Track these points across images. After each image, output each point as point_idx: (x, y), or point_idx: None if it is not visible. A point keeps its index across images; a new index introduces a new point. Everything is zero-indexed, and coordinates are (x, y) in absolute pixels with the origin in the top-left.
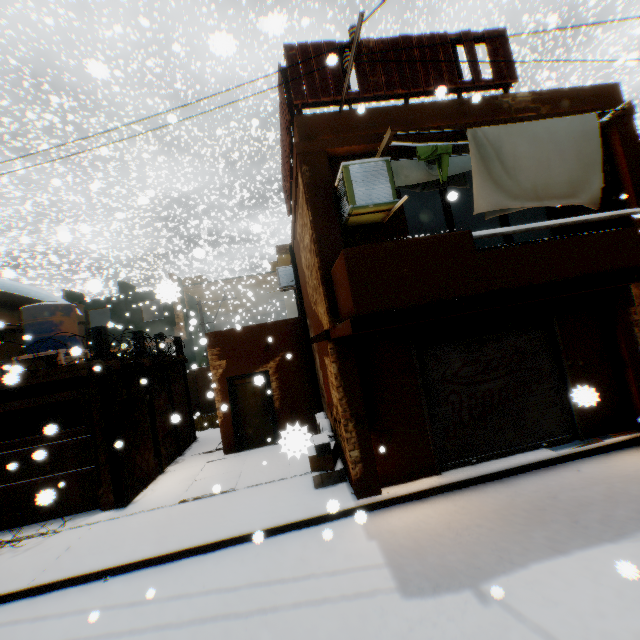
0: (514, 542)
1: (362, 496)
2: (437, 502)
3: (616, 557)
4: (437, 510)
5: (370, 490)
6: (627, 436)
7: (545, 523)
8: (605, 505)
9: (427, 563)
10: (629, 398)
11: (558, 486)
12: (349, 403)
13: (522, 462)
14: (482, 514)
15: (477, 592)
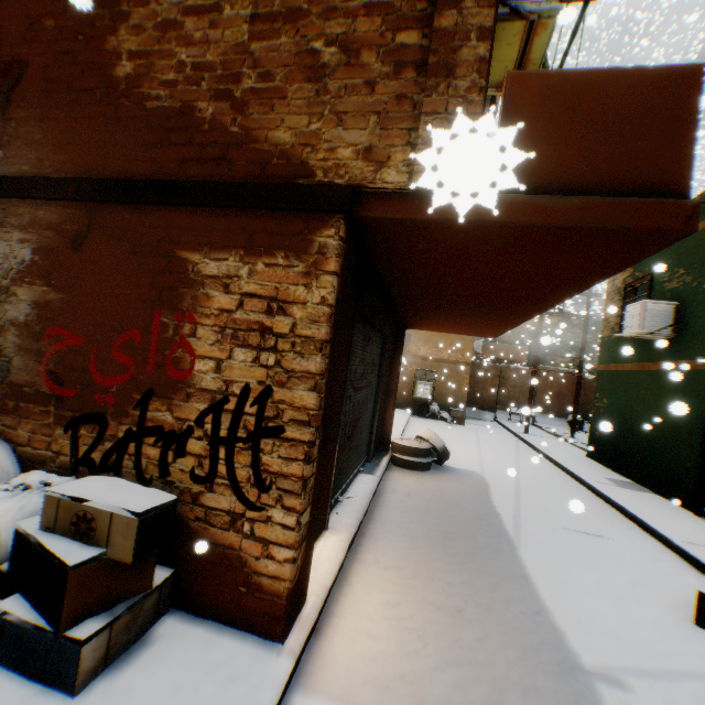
0: (499, 587)
1: (290, 628)
2: (365, 576)
3: (541, 562)
4: (386, 589)
5: (300, 603)
6: (389, 457)
7: (474, 553)
8: (462, 519)
9: (524, 687)
10: (385, 423)
11: (415, 511)
12: (327, 388)
13: (372, 491)
14: (428, 568)
15: (603, 678)
